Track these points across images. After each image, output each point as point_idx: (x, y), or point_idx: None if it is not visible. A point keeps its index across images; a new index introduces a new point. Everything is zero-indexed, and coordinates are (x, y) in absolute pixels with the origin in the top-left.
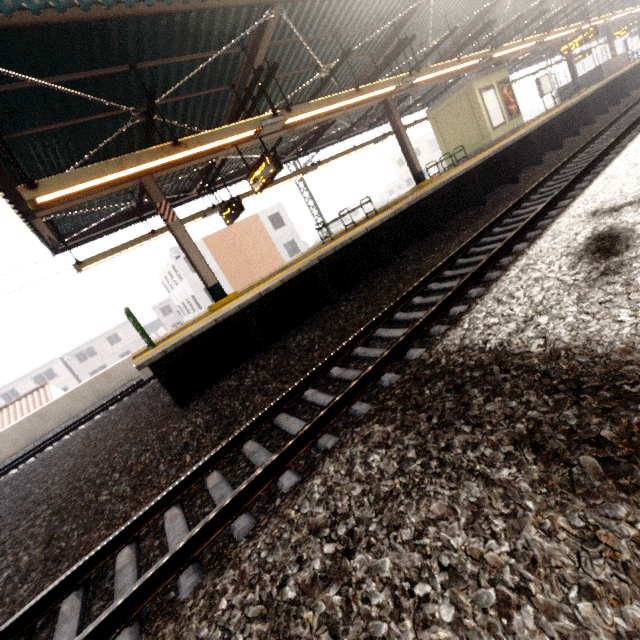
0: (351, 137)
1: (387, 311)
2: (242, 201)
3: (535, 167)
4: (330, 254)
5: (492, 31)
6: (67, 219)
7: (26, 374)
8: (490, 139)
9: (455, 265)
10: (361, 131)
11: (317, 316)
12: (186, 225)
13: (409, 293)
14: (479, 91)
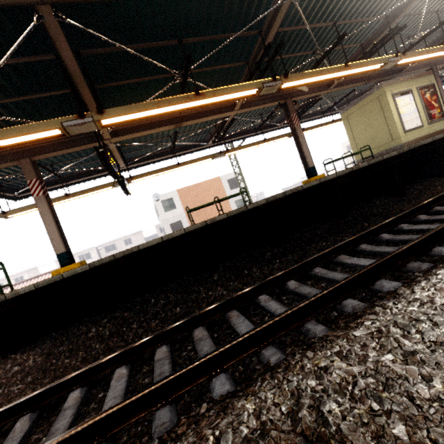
0: (275, 130)
1: (28, 401)
2: (152, 176)
3: (437, 179)
4: (106, 261)
5: (400, 37)
6: (12, 179)
7: (76, 253)
8: (400, 141)
9: (191, 334)
10: (286, 125)
11: (83, 324)
12: (100, 191)
13: (87, 372)
14: (392, 95)
